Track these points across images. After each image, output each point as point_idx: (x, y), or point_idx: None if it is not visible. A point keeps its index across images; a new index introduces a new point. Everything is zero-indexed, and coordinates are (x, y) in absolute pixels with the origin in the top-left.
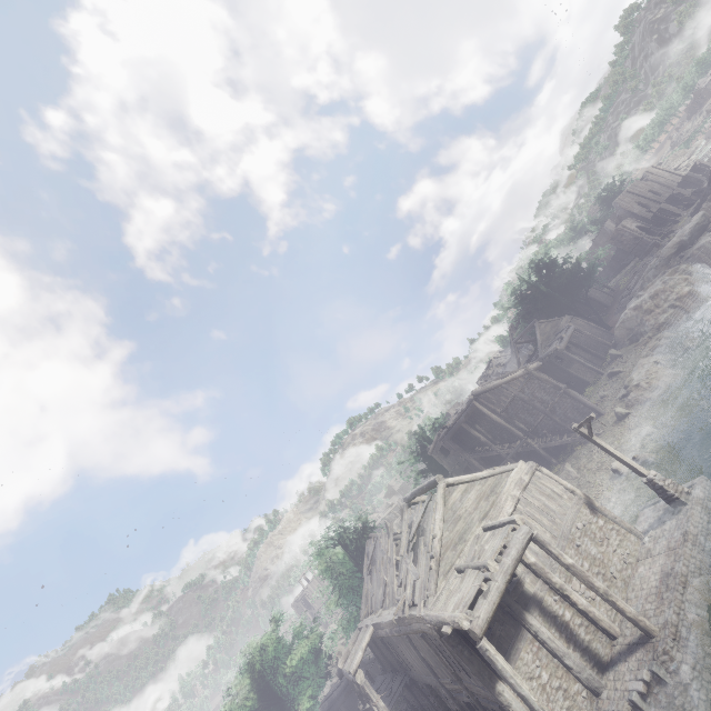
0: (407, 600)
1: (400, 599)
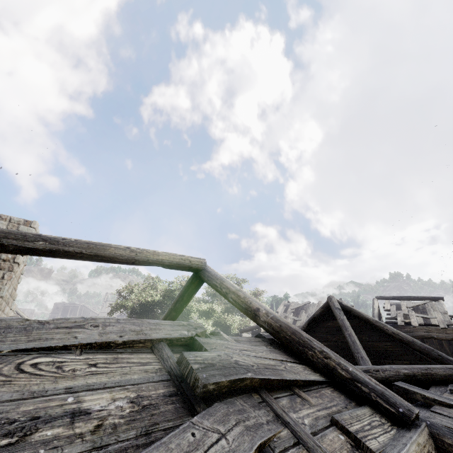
0: (416, 321)
1: (399, 320)
